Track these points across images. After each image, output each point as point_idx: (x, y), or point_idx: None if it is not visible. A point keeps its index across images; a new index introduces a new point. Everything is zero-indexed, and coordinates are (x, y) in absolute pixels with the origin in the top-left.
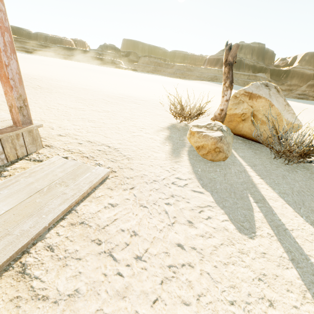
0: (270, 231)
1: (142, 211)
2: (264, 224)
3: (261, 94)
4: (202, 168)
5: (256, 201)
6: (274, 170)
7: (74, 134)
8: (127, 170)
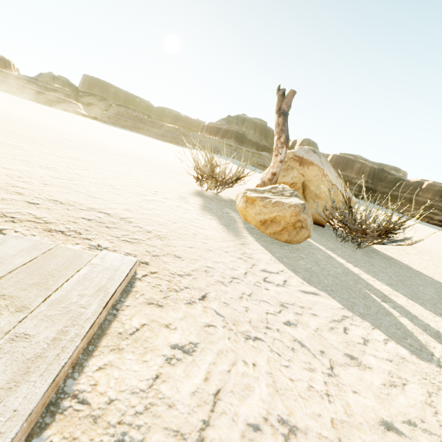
0: (441, 347)
1: (258, 352)
2: (425, 337)
3: (314, 160)
4: (283, 254)
5: (382, 299)
6: (354, 254)
7: (10, 184)
8: (171, 259)
